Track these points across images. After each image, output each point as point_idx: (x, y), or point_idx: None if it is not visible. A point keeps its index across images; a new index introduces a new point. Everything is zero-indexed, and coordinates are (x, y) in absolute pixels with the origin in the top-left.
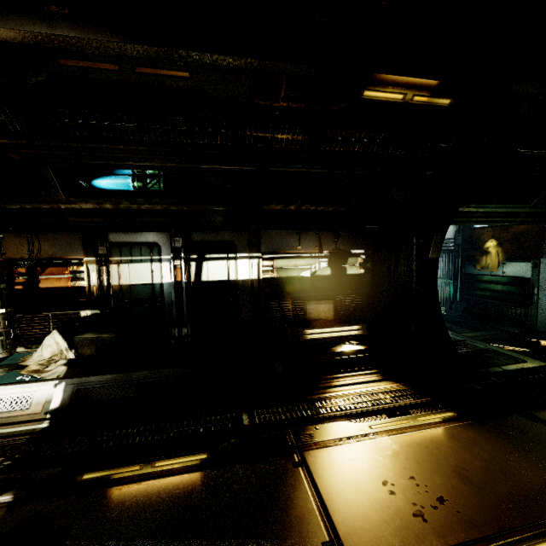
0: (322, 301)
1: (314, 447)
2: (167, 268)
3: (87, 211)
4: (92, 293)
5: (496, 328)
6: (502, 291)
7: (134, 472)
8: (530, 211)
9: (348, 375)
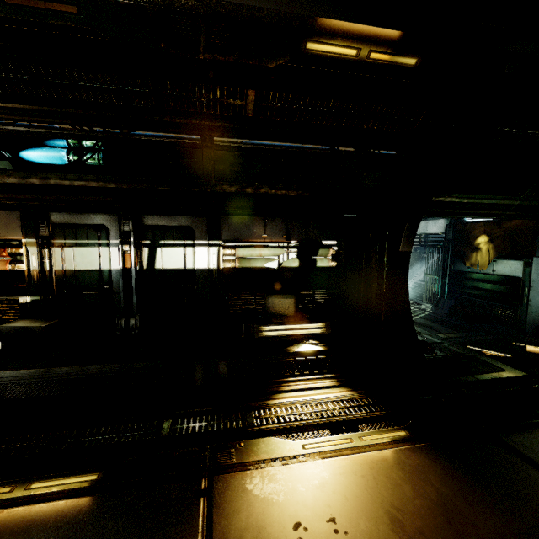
0: (283, 295)
1: (229, 470)
2: (116, 253)
3: (12, 186)
4: (32, 277)
5: (482, 329)
6: (491, 290)
7: (0, 495)
8: (520, 203)
9: (300, 379)
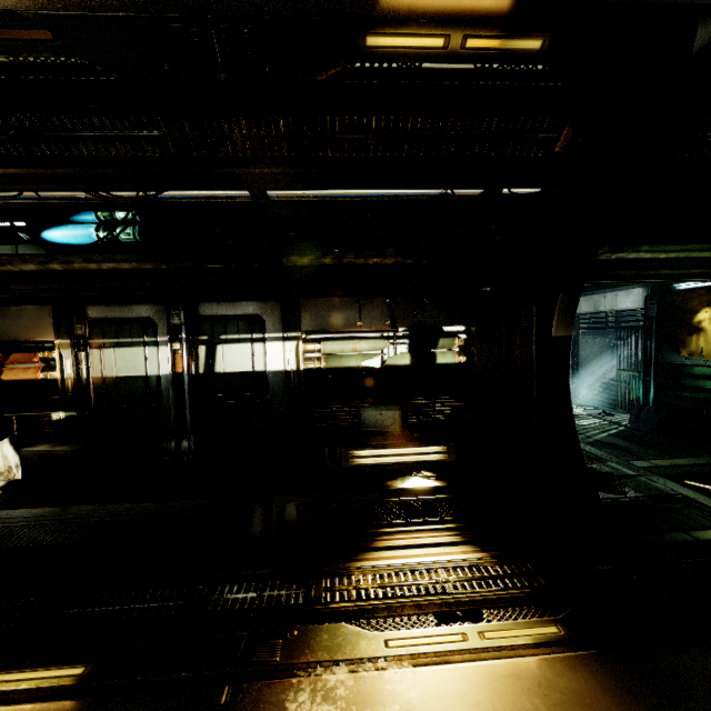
0: (384, 406)
1: (268, 675)
2: (166, 354)
3: (31, 274)
4: (66, 388)
5: None
6: None
7: None
8: None
9: (403, 531)
